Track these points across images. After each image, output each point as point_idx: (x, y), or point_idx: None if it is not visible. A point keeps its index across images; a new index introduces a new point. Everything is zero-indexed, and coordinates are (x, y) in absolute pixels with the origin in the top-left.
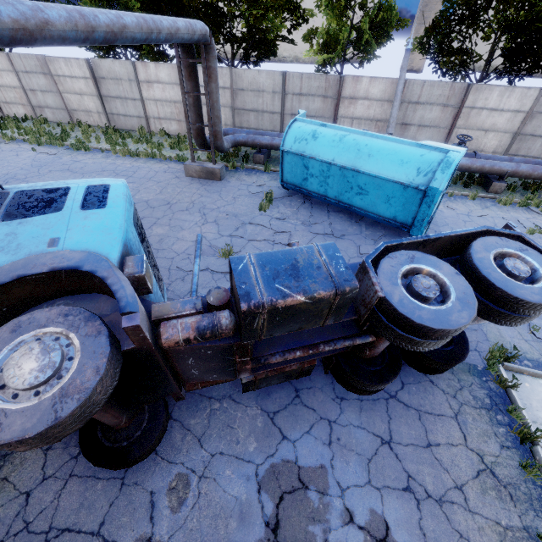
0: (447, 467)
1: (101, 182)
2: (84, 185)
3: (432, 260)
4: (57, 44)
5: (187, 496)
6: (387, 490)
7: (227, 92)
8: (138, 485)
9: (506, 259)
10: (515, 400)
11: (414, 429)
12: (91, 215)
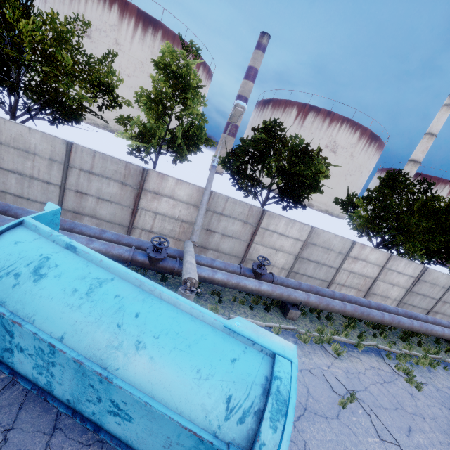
0: None
1: None
2: None
3: None
4: None
5: None
6: None
7: None
8: None
9: None
10: None
11: None
12: None
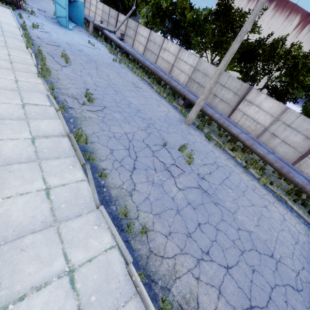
0: None
1: None
2: None
3: None
4: None
5: None
6: None
7: (102, 12)
8: None
9: None
10: None
11: None
12: None
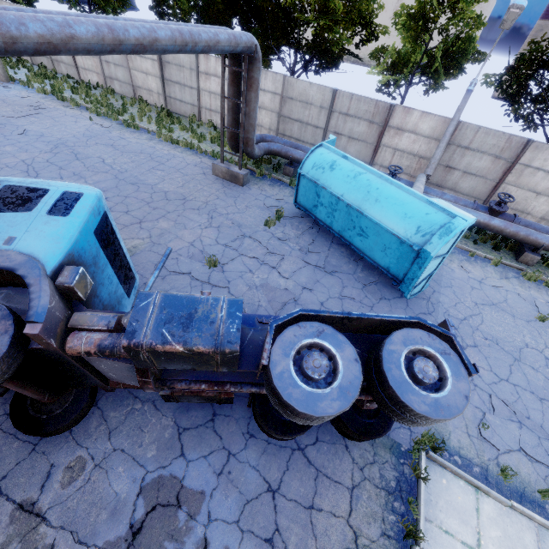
0: (318, 534)
1: (77, 190)
2: (62, 189)
3: (339, 339)
4: (82, 54)
5: (78, 478)
6: (250, 535)
7: (277, 98)
8: (45, 455)
9: (418, 358)
10: (420, 493)
11: (305, 487)
12: (52, 221)
